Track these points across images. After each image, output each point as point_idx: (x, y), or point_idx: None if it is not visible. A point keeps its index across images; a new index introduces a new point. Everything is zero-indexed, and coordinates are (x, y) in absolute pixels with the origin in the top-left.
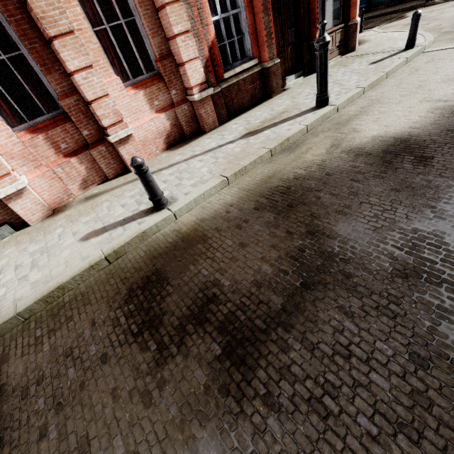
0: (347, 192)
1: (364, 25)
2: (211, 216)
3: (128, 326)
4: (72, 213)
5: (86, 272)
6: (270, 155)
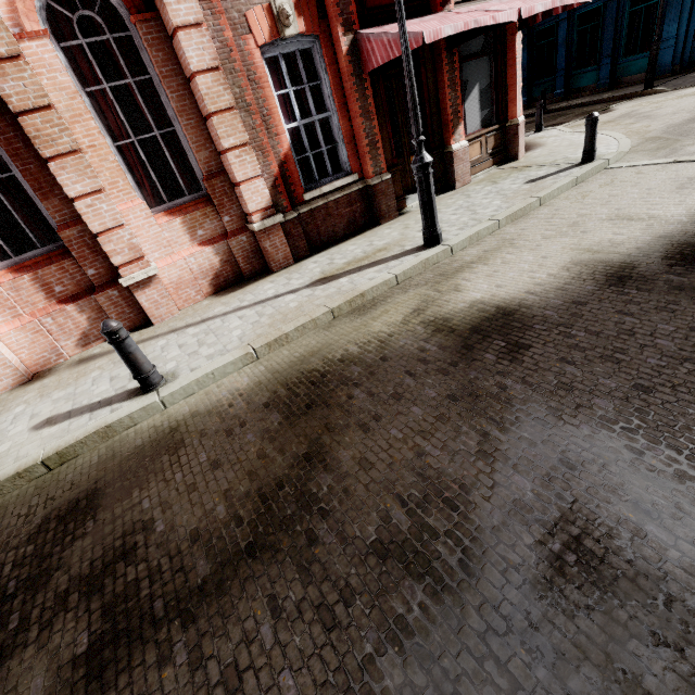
0: (390, 393)
1: (553, 119)
2: (208, 408)
3: (6, 582)
4: (50, 383)
5: (9, 482)
6: (332, 317)
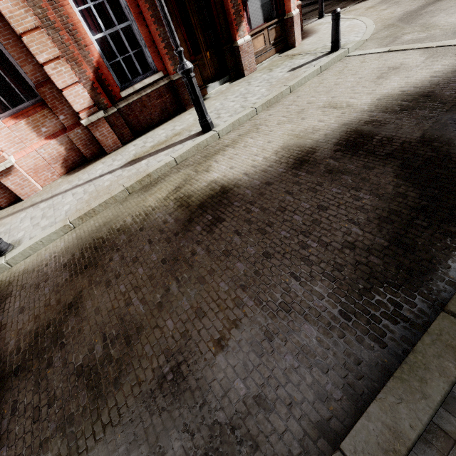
0: (132, 257)
1: (337, 4)
2: (34, 267)
3: None
4: None
5: None
6: (128, 193)
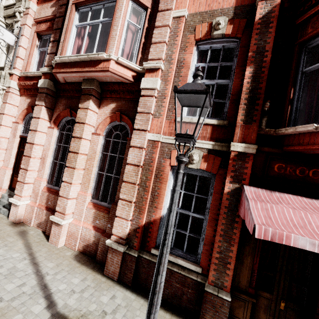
0: None
1: None
2: None
3: None
4: (3, 230)
5: None
6: None
